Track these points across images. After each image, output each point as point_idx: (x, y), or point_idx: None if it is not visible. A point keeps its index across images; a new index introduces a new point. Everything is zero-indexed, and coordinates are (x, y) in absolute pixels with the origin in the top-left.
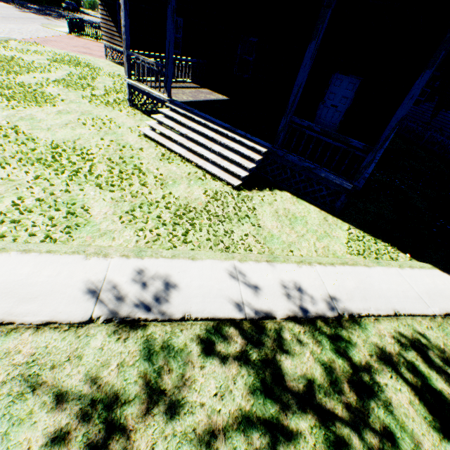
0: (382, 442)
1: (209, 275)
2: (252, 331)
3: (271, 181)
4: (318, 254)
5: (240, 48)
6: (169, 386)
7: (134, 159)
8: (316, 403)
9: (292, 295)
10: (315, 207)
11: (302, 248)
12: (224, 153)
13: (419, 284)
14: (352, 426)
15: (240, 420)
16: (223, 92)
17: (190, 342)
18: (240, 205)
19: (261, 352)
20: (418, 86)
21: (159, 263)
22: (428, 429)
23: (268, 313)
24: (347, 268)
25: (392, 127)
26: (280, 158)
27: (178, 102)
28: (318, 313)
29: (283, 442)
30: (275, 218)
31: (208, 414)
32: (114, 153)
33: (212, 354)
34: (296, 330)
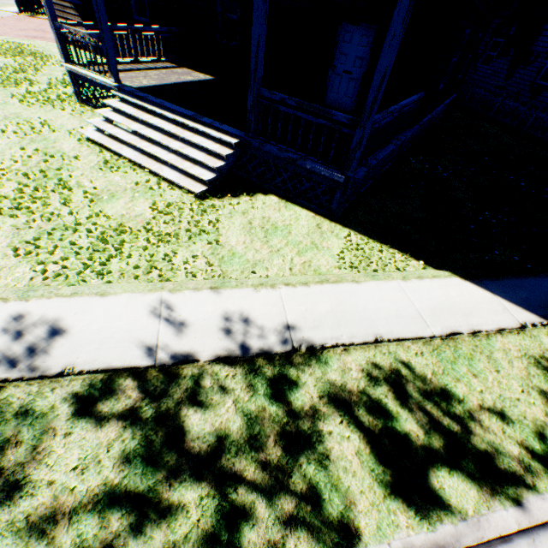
0: (298, 508)
1: (119, 314)
2: (158, 381)
3: (255, 183)
4: (292, 273)
5: (220, 3)
6: (11, 463)
7: (63, 172)
8: (220, 466)
9: (234, 329)
10: (309, 212)
11: (272, 267)
12: (184, 151)
13: (424, 298)
14: (262, 491)
15: (99, 499)
16: (209, 70)
17: (60, 404)
18: (200, 219)
19: (162, 407)
20: (397, 17)
21: (51, 304)
22: (372, 485)
23: (190, 356)
24: (326, 287)
25: (377, 86)
26: (259, 150)
27: (130, 88)
28: (264, 349)
29: (154, 521)
30: (245, 231)
31: (55, 495)
32: (36, 166)
33: (89, 415)
34: (223, 373)
